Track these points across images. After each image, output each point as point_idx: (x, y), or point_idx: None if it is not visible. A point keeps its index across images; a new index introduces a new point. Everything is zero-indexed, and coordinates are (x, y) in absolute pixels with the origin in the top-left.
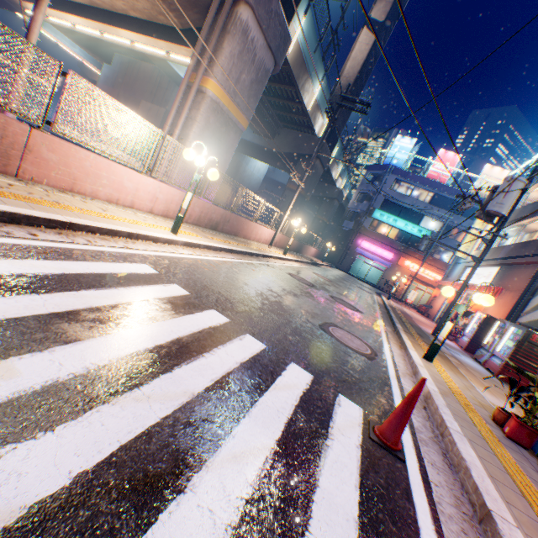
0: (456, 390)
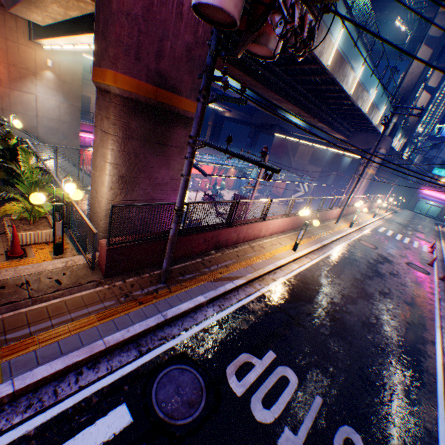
0: None
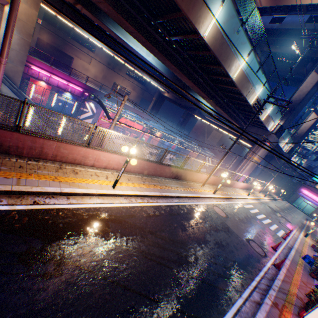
0: (306, 241)
